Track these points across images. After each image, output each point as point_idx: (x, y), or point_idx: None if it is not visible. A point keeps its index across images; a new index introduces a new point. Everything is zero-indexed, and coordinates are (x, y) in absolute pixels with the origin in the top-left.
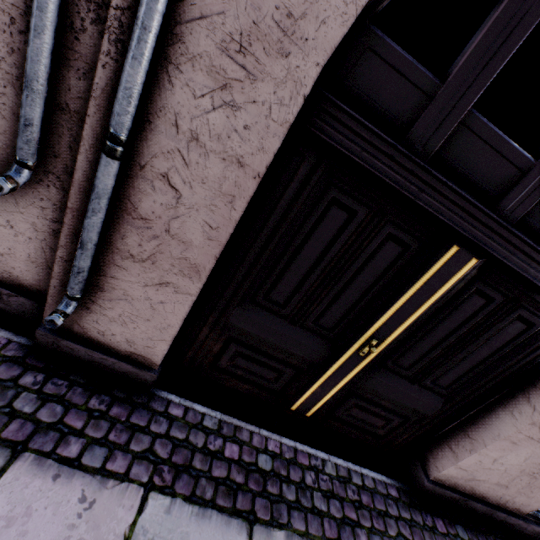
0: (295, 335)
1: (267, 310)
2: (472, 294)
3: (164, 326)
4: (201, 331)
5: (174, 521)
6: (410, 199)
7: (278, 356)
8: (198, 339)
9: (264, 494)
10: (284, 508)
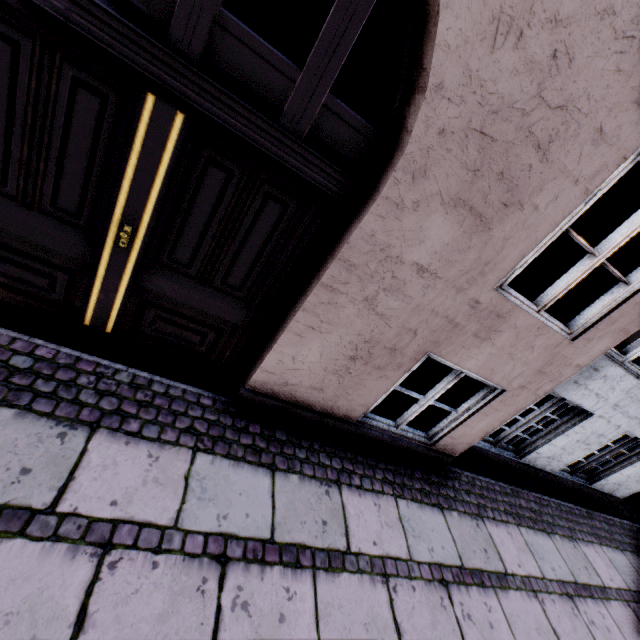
0: (39, 224)
1: None
2: (208, 165)
3: None
4: None
5: None
6: (63, 22)
7: (36, 255)
8: None
9: (3, 383)
10: (29, 395)
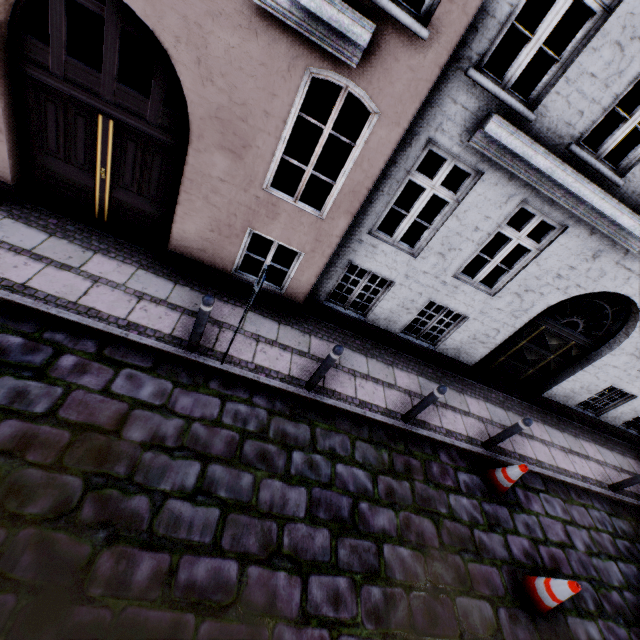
0: (72, 170)
1: (53, 157)
2: (127, 140)
3: (3, 160)
4: (32, 171)
5: (16, 225)
6: (69, 95)
7: (73, 184)
8: (34, 176)
9: (64, 233)
10: (73, 238)
